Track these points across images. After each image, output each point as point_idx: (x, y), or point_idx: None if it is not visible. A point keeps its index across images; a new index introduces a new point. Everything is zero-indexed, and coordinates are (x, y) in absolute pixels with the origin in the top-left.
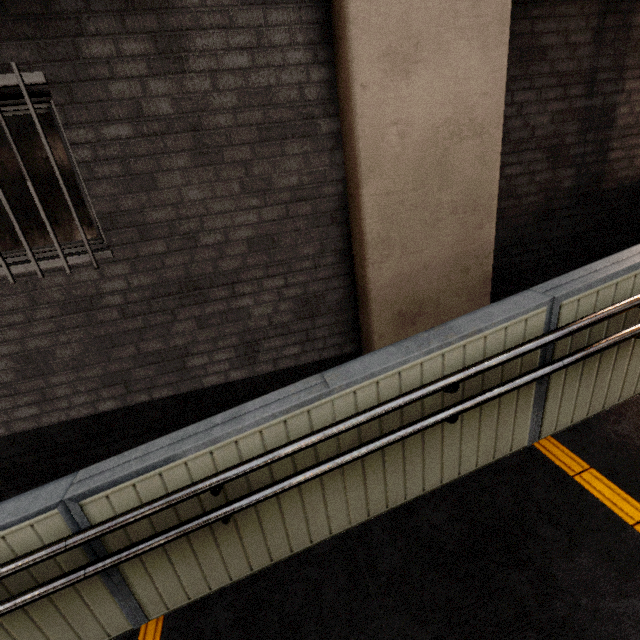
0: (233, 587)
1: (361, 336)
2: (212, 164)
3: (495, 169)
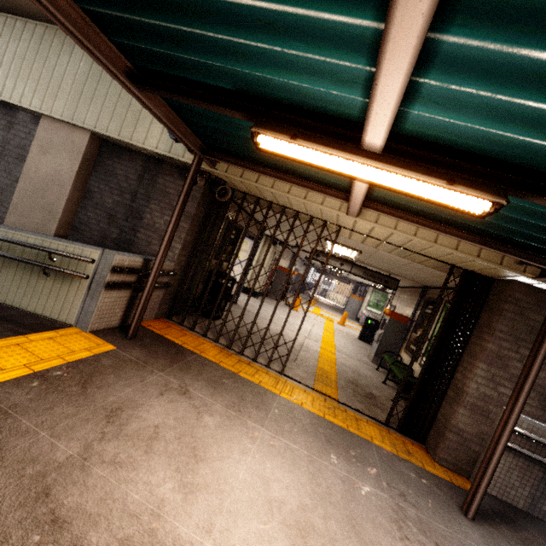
0: None
1: None
2: (2, 159)
3: (62, 202)
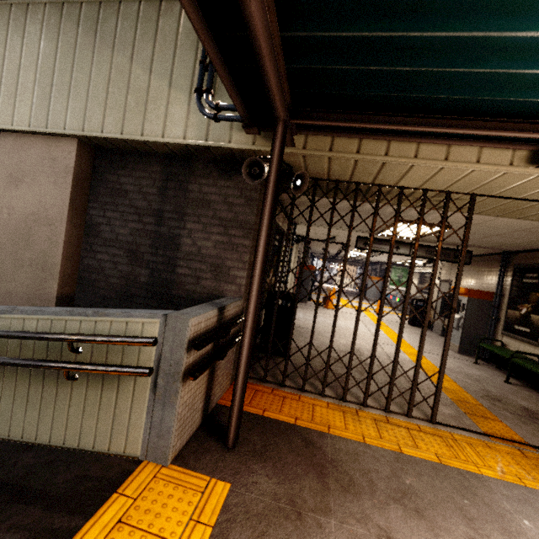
0: None
1: None
2: None
3: (58, 248)
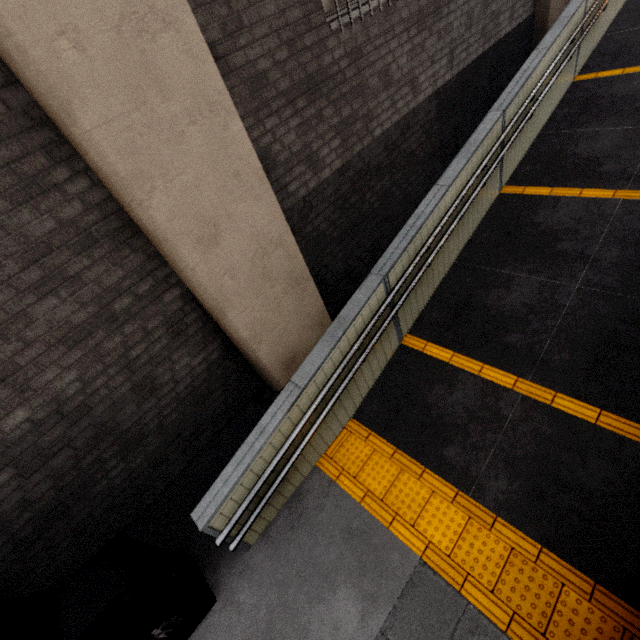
0: (587, 61)
1: (537, 0)
2: None
3: None
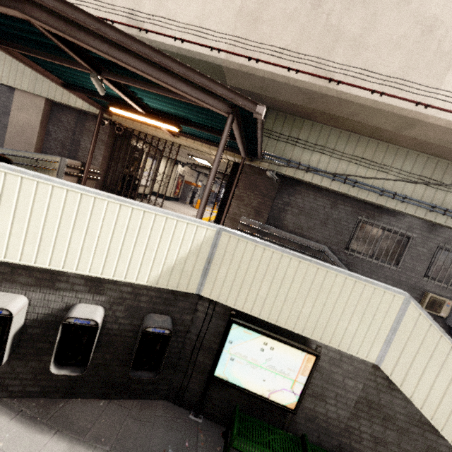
0: None
1: None
2: None
3: (35, 138)
